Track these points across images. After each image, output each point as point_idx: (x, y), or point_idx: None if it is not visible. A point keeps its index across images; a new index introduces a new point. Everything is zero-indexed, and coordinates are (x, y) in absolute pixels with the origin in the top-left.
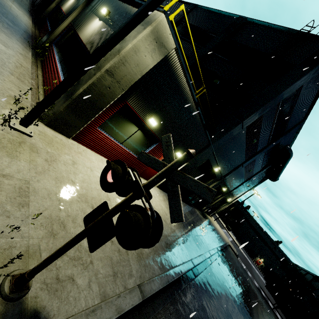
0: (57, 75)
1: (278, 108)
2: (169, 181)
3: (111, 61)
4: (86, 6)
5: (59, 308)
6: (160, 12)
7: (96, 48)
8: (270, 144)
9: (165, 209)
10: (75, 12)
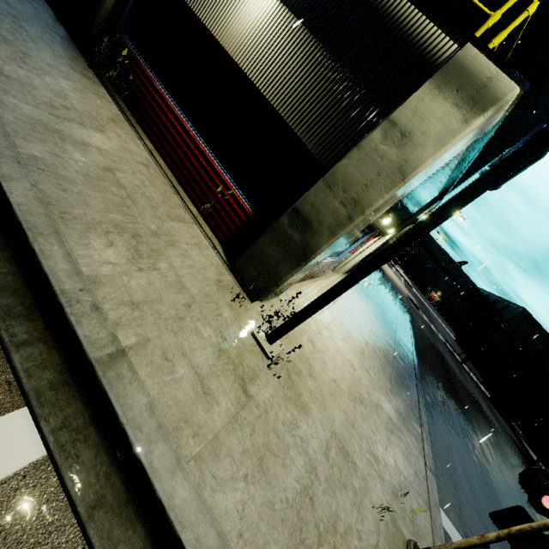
0: (207, 162)
1: None
2: None
3: (387, 195)
4: None
5: (427, 545)
6: (507, 76)
7: (412, 229)
8: None
9: (367, 311)
10: None
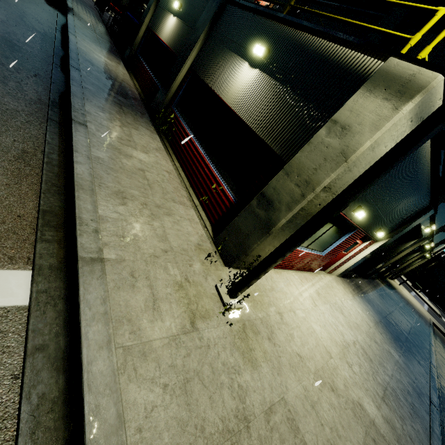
0: (209, 170)
1: None
2: None
3: (333, 174)
4: (208, 34)
5: None
6: (428, 69)
7: (344, 190)
8: None
9: (363, 314)
10: (194, 49)
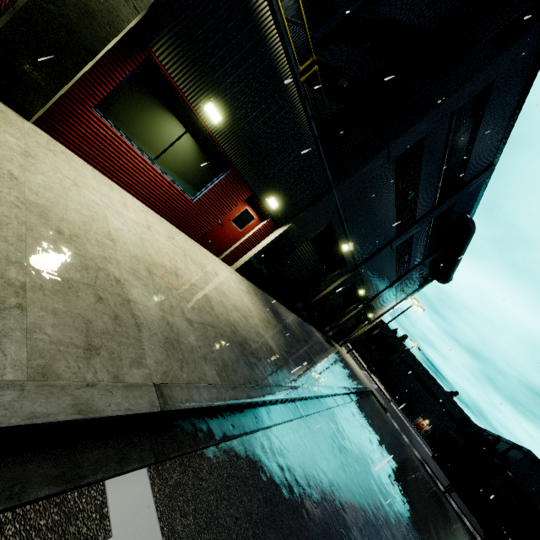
0: None
1: (450, 130)
2: None
3: None
4: None
5: None
6: None
7: None
8: (438, 206)
9: (250, 304)
10: None
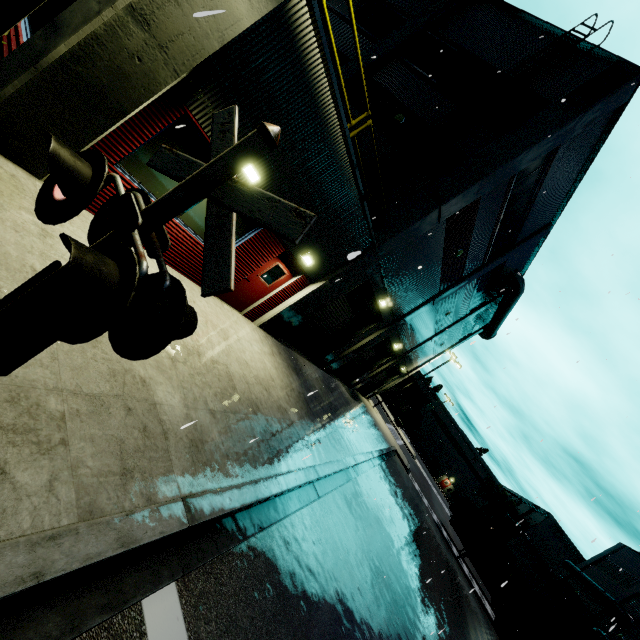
0: None
1: (509, 190)
2: (214, 207)
3: None
4: None
5: None
6: None
7: None
8: (488, 263)
9: (273, 370)
10: None
